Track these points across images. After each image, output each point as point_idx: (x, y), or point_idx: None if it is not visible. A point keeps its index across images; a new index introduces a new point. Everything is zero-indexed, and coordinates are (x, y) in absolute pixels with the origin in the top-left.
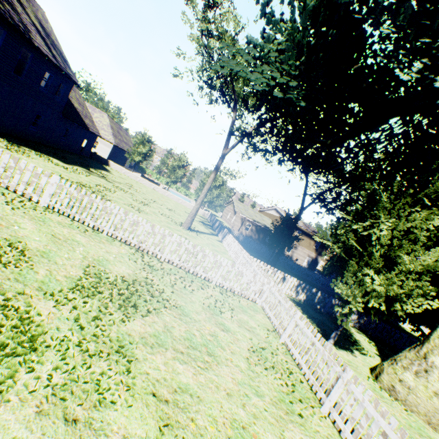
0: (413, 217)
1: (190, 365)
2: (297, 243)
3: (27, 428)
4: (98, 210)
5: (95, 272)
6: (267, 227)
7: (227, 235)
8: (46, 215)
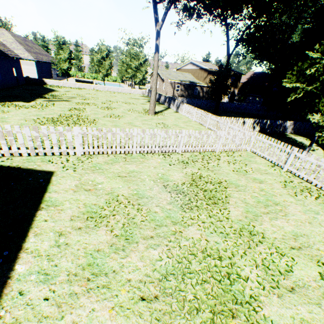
0: None
1: (279, 218)
2: None
3: (286, 308)
4: (122, 139)
5: (173, 189)
6: (192, 82)
7: (181, 105)
8: (92, 161)
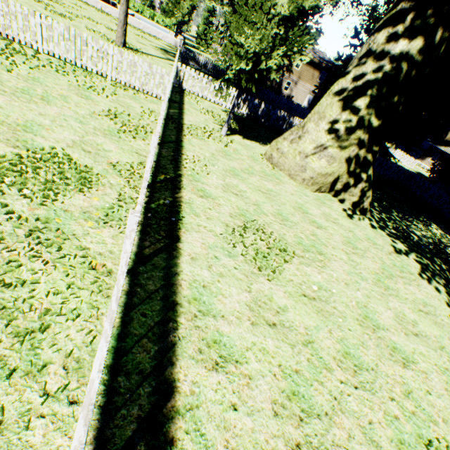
0: None
1: (9, 97)
2: (297, 77)
3: None
4: None
5: None
6: None
7: None
8: None
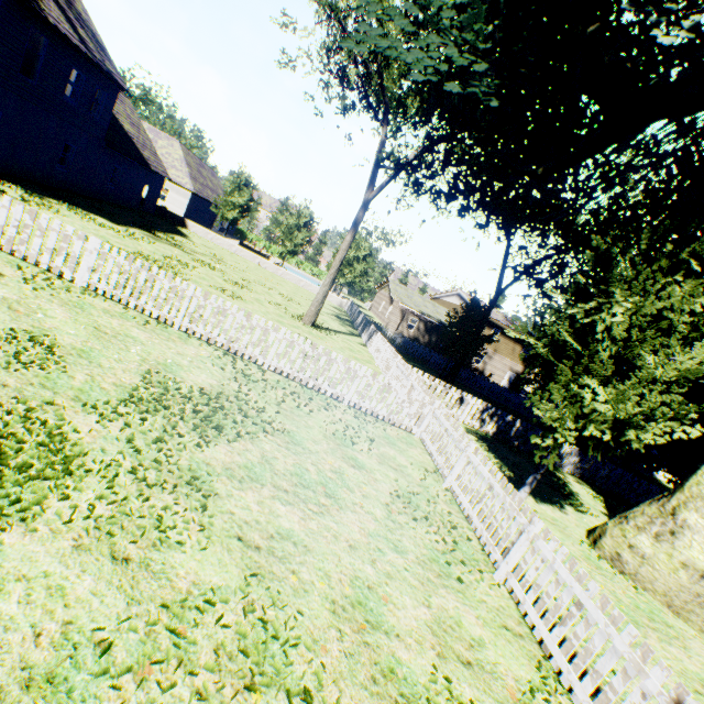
0: (668, 292)
1: (297, 507)
2: (492, 350)
3: (62, 563)
4: (163, 291)
5: (159, 380)
6: (443, 324)
7: (374, 335)
8: (86, 299)
